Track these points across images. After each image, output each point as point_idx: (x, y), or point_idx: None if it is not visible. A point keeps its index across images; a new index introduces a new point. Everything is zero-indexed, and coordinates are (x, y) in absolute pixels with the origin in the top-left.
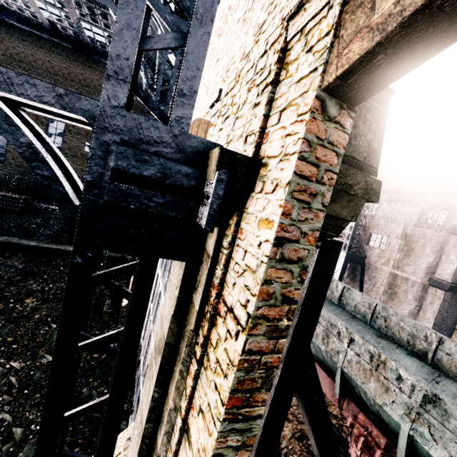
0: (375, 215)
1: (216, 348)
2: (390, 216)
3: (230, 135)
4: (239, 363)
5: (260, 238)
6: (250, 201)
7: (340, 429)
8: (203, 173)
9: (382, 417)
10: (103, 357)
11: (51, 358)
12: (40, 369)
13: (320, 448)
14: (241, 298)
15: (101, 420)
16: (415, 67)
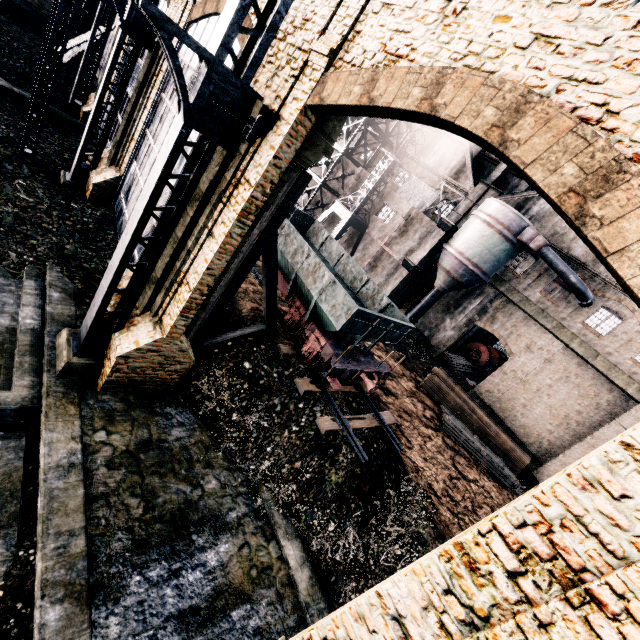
0: (400, 187)
1: (236, 197)
2: (412, 194)
3: (270, 82)
4: (248, 199)
5: (269, 154)
6: (269, 134)
7: (284, 316)
8: (251, 110)
9: (308, 299)
10: (78, 227)
11: (16, 210)
12: (7, 215)
13: (267, 293)
14: (254, 177)
15: (92, 271)
16: (330, 115)
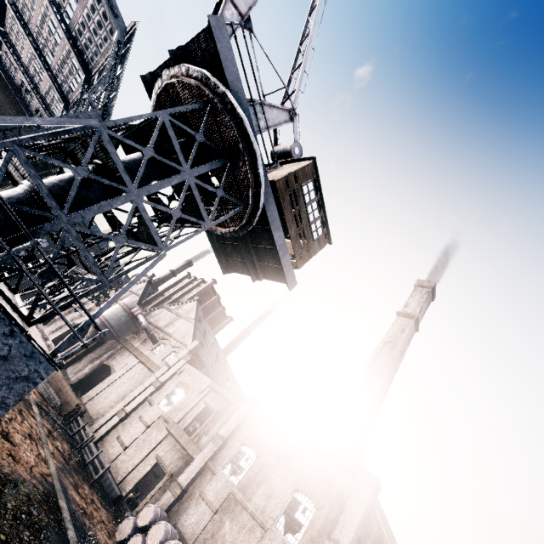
0: None
1: None
2: None
3: None
4: None
5: None
6: None
7: None
8: None
9: None
10: None
11: None
12: None
13: None
14: None
15: None
16: None
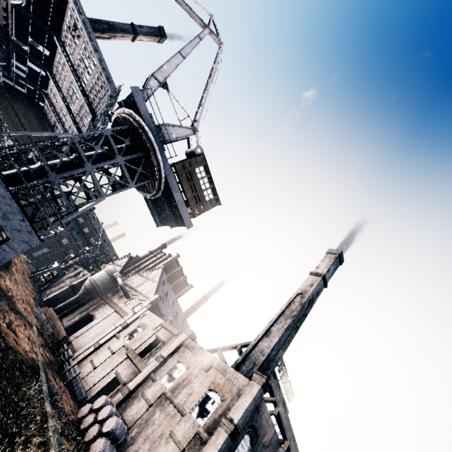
0: None
1: None
2: None
3: None
4: None
5: None
6: None
7: None
8: None
9: None
10: None
11: None
12: None
13: None
14: None
15: None
16: None
